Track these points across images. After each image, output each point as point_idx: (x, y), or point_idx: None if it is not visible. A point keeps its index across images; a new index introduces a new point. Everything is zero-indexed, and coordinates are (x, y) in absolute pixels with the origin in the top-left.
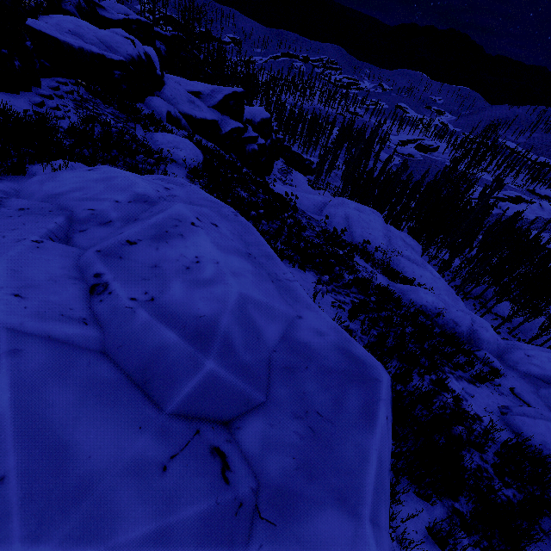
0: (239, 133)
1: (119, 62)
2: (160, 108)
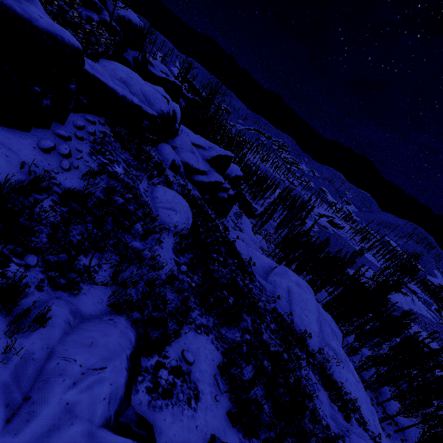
0: (219, 185)
1: (151, 115)
2: (168, 156)
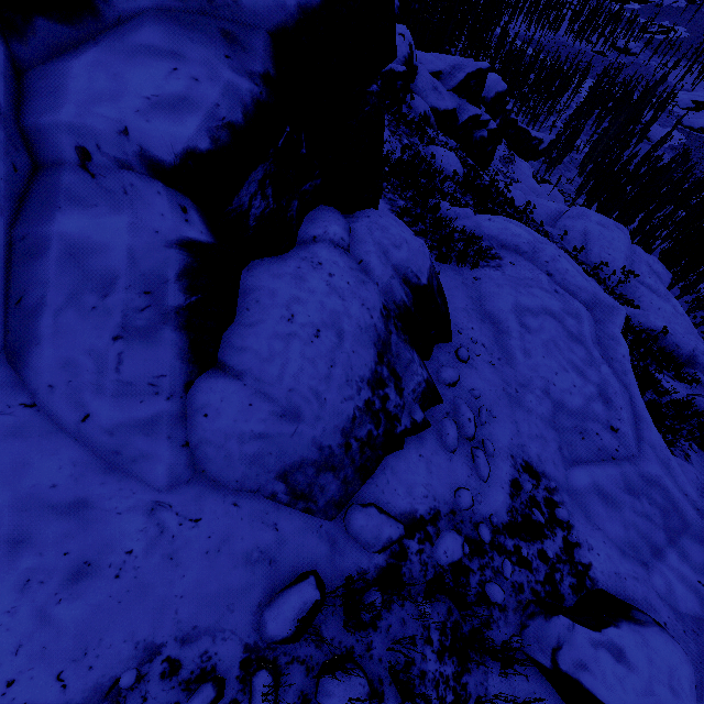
0: (475, 122)
1: (403, 73)
2: (419, 109)
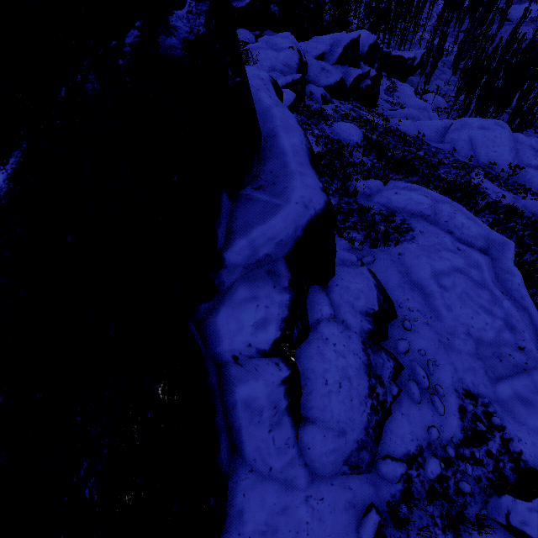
0: (359, 80)
1: (300, 79)
2: (317, 95)
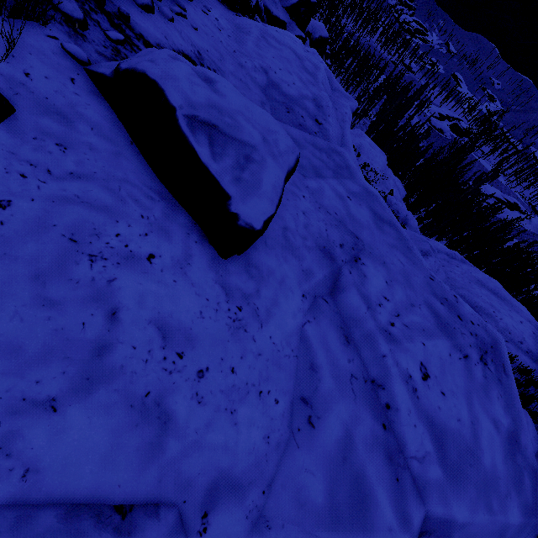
0: None
1: None
2: None
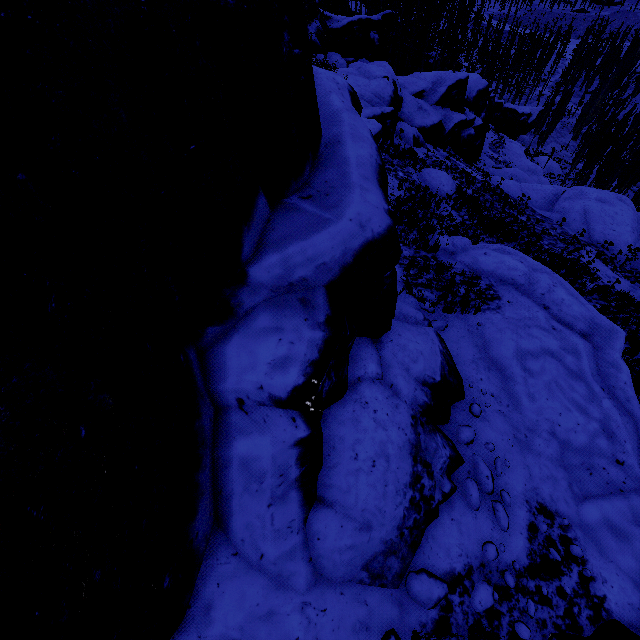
0: (461, 127)
1: (390, 112)
2: (408, 135)
